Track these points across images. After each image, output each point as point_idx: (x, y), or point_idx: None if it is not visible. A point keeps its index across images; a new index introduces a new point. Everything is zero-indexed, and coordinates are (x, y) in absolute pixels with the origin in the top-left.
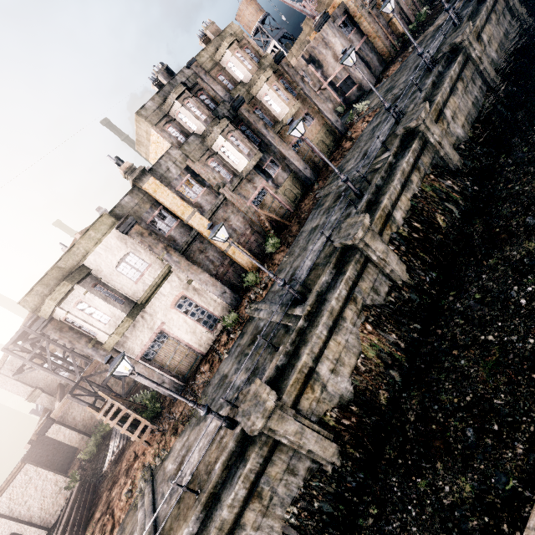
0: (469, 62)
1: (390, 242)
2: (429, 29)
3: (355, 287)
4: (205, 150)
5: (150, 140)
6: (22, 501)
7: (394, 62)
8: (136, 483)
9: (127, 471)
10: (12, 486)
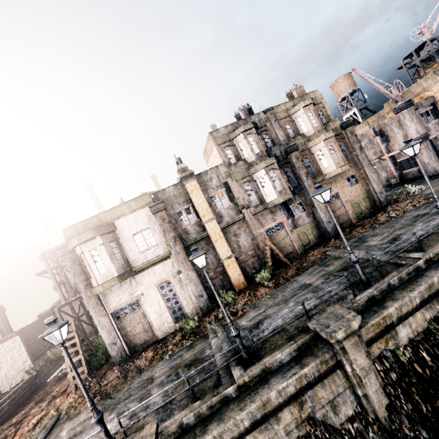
0: None
1: (379, 359)
2: None
3: (309, 388)
4: (246, 175)
5: (211, 153)
6: (0, 360)
7: None
8: (44, 419)
9: (52, 398)
10: (2, 346)
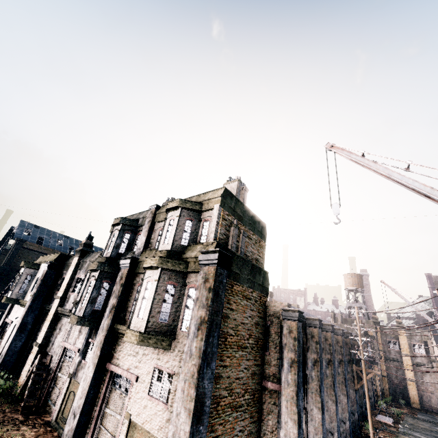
0: None
1: None
2: None
3: None
4: None
5: None
6: None
7: None
8: None
9: None
10: None
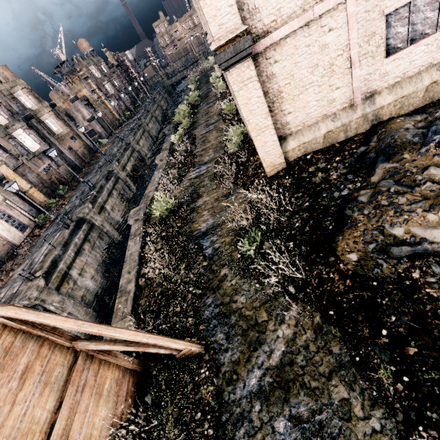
0: (146, 131)
1: (127, 176)
2: (130, 120)
3: (116, 185)
4: (7, 134)
5: None
6: None
7: (117, 129)
8: None
9: None
10: None
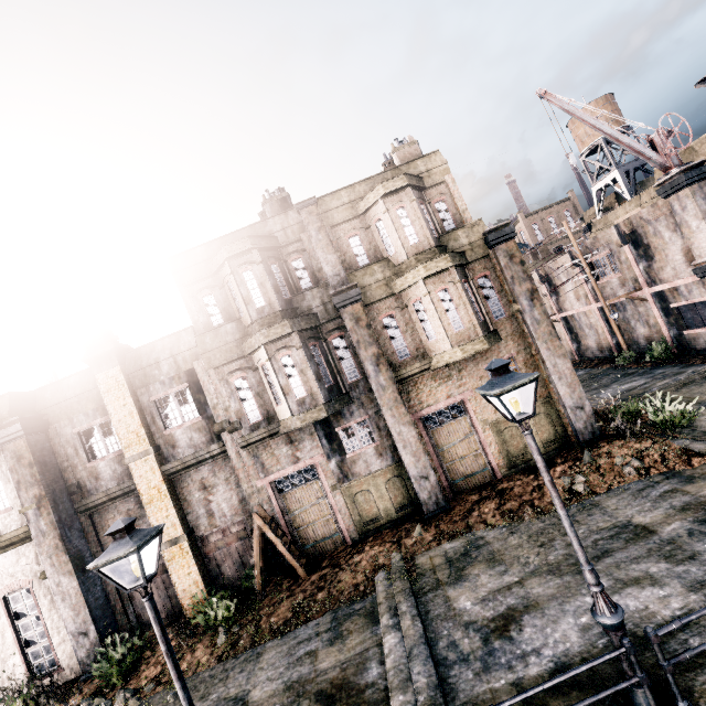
0: None
1: None
2: None
3: None
4: (236, 356)
5: None
6: None
7: None
8: None
9: None
10: None
